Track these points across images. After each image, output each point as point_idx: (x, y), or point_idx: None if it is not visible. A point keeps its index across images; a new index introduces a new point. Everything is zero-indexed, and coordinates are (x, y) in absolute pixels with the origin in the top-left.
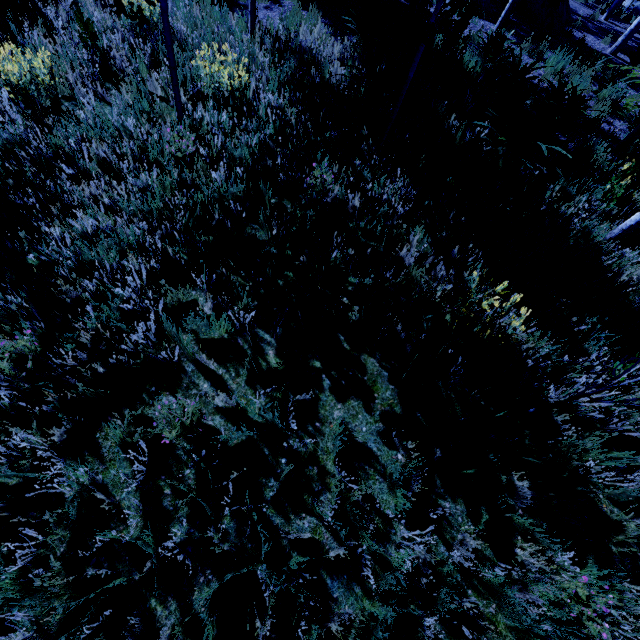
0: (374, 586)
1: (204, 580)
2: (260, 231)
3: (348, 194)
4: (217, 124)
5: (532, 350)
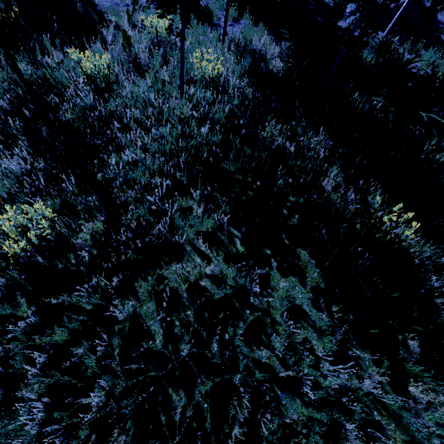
0: (313, 397)
1: (200, 381)
2: (229, 165)
3: (287, 143)
4: (203, 98)
5: (418, 252)
